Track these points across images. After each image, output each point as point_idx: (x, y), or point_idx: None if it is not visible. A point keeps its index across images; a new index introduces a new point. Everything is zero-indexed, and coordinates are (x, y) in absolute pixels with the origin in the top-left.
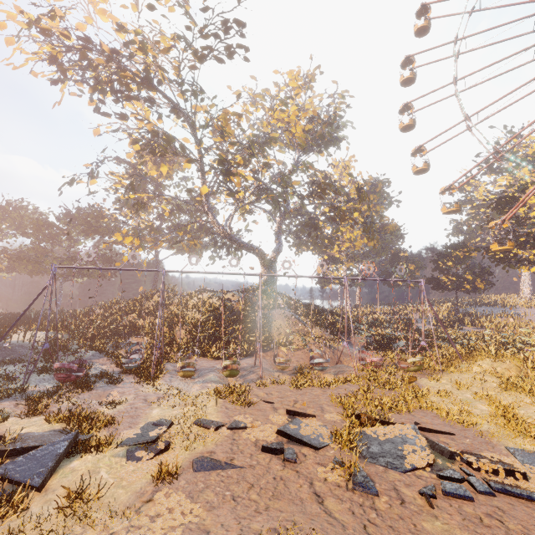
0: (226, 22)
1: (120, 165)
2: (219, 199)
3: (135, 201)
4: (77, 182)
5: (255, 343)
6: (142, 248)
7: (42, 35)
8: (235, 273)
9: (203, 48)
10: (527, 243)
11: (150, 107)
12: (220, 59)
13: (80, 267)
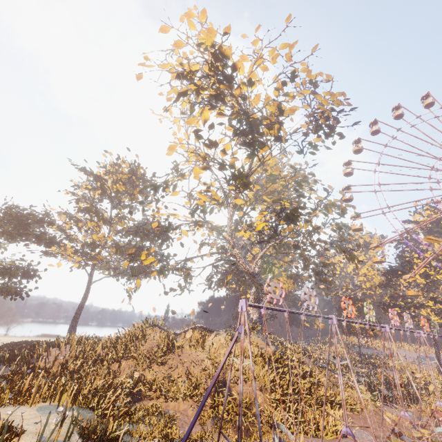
0: (329, 116)
1: (88, 175)
2: (212, 232)
3: (102, 214)
4: (163, 189)
5: (382, 411)
6: (161, 273)
7: (211, 56)
8: (374, 324)
9: (328, 125)
10: (422, 305)
11: (249, 147)
12: (327, 137)
13: (270, 307)
